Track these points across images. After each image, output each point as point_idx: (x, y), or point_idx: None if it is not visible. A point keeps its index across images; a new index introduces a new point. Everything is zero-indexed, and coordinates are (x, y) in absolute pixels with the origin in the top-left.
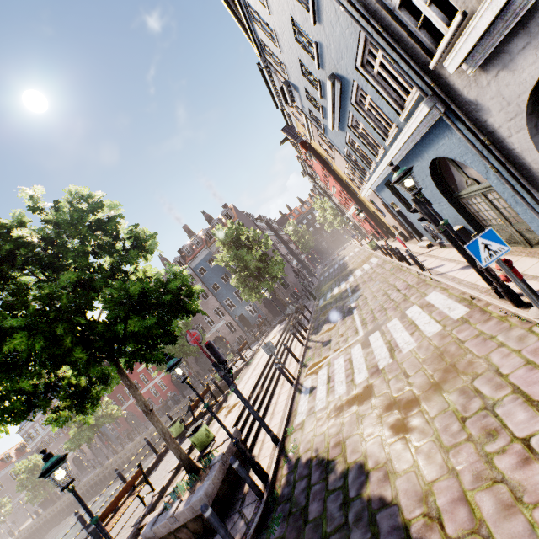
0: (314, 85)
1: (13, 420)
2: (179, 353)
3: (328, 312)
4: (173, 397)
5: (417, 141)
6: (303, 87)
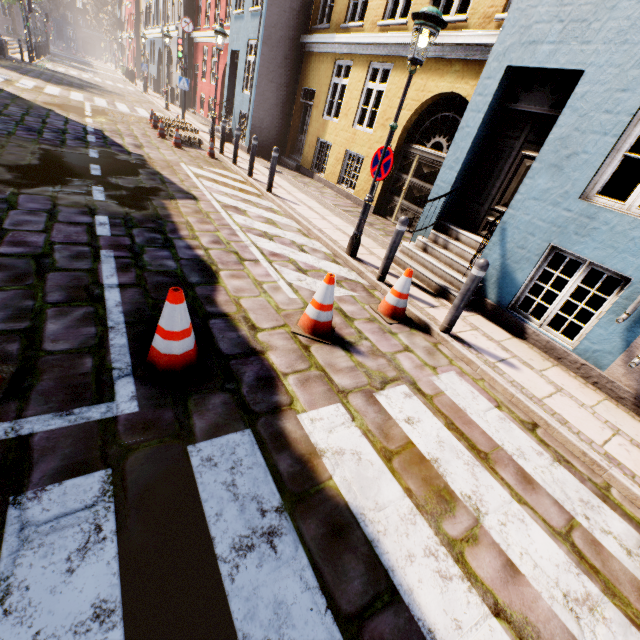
0: None
1: None
2: None
3: (66, 64)
4: None
5: (160, 38)
6: None
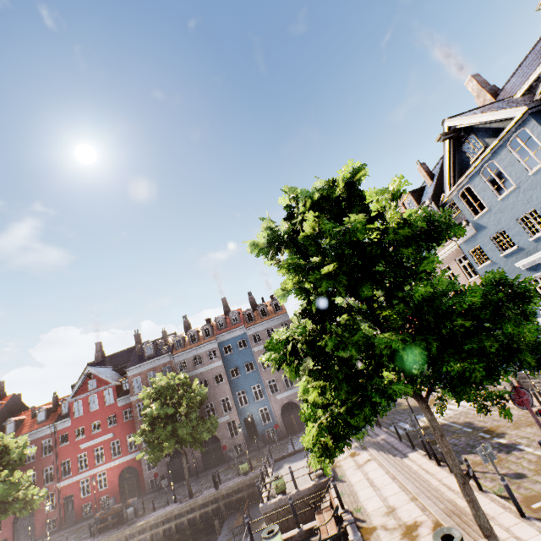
0: (526, 230)
1: (356, 417)
2: (189, 437)
3: None
4: (133, 503)
5: None
6: (500, 228)
